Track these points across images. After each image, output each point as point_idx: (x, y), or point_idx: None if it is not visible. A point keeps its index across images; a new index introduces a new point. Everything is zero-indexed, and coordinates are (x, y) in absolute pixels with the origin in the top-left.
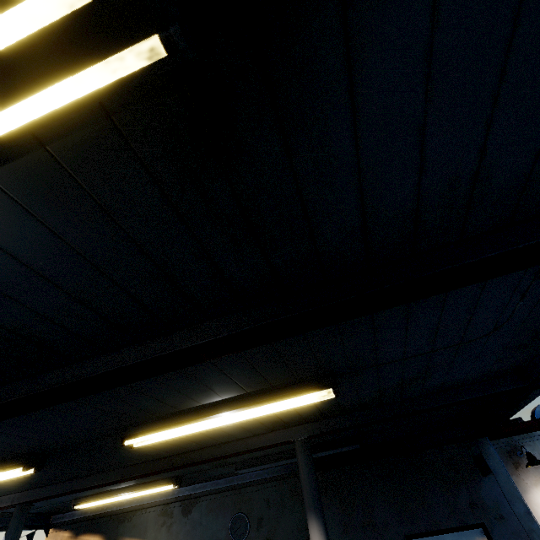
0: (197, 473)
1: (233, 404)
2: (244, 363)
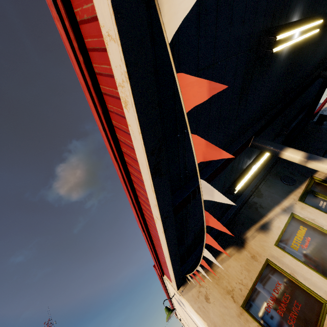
0: None
1: None
2: None
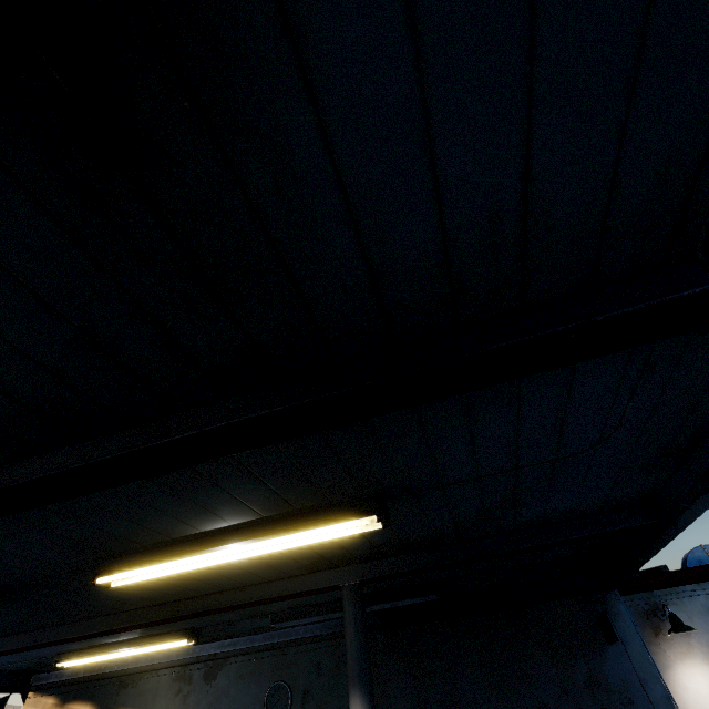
0: (222, 625)
1: (244, 533)
2: (247, 475)
